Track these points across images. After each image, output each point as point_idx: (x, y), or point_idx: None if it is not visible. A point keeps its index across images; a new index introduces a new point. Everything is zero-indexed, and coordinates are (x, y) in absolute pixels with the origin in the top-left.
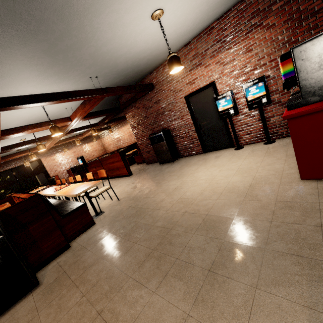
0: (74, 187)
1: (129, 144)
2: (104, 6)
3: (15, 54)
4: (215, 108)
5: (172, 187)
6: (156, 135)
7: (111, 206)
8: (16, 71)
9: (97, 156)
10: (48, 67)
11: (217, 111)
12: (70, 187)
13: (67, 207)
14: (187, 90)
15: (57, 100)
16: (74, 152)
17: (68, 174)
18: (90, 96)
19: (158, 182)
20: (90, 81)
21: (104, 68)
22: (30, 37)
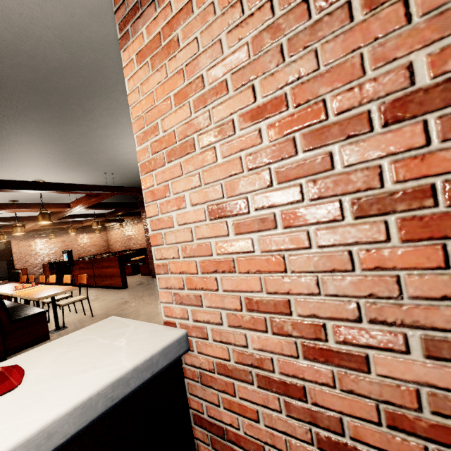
0: (41, 289)
1: (142, 246)
2: (126, 136)
3: (30, 149)
4: None
5: (158, 310)
6: None
7: (80, 322)
8: (25, 159)
9: (94, 253)
10: (60, 161)
11: None
12: (36, 289)
13: (22, 312)
14: None
15: (58, 190)
16: (64, 241)
17: (43, 270)
18: (98, 192)
19: (148, 303)
20: (105, 175)
21: (122, 169)
22: (50, 142)
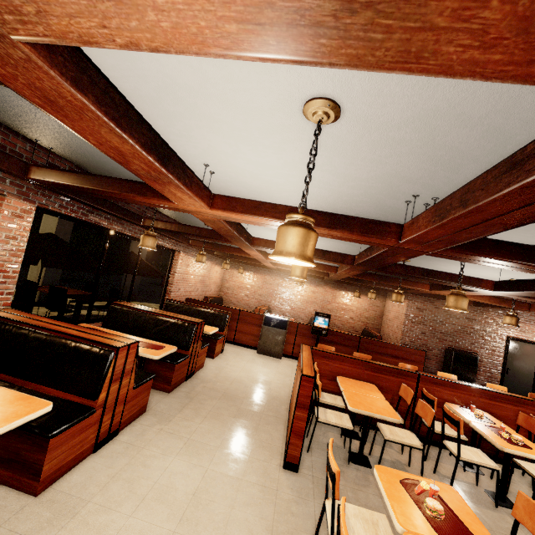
0: None
1: (295, 310)
2: None
3: None
4: (531, 363)
5: None
6: (469, 355)
7: None
8: None
9: (212, 294)
10: None
11: (531, 367)
12: None
13: None
14: (513, 332)
15: None
16: (204, 269)
17: None
18: None
19: None
20: None
21: None
22: None
